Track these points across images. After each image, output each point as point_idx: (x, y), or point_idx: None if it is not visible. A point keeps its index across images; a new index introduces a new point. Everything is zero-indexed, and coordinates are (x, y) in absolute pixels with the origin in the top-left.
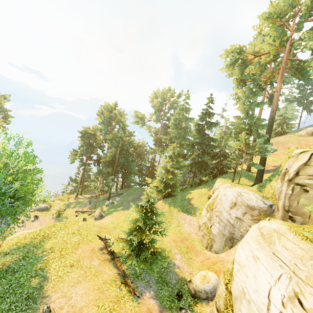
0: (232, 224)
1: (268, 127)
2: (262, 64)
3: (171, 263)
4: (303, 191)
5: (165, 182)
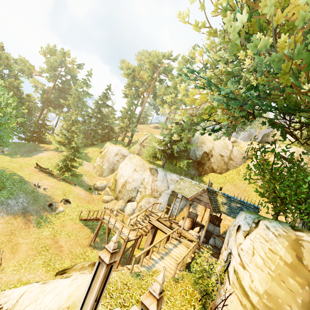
0: (114, 163)
1: (137, 119)
2: (142, 80)
3: (83, 180)
4: (143, 148)
5: (69, 139)
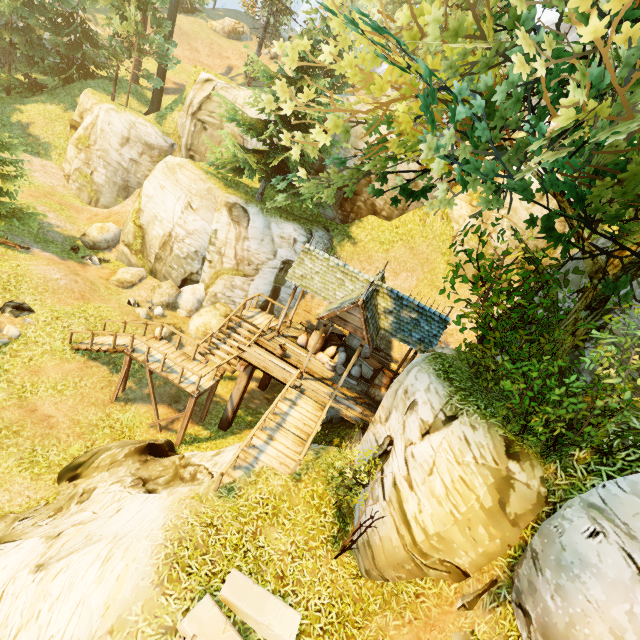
0: (126, 169)
1: (171, 8)
2: None
3: (45, 223)
4: (204, 130)
5: None
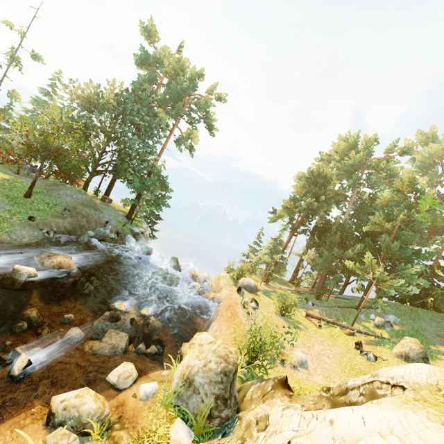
0: None
1: None
2: None
3: None
4: None
5: None
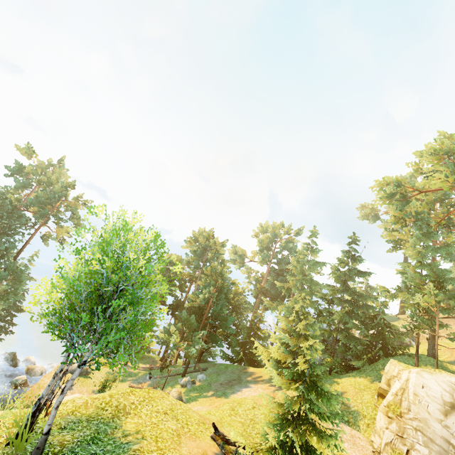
0: None
1: None
2: None
3: None
4: None
5: (294, 354)
